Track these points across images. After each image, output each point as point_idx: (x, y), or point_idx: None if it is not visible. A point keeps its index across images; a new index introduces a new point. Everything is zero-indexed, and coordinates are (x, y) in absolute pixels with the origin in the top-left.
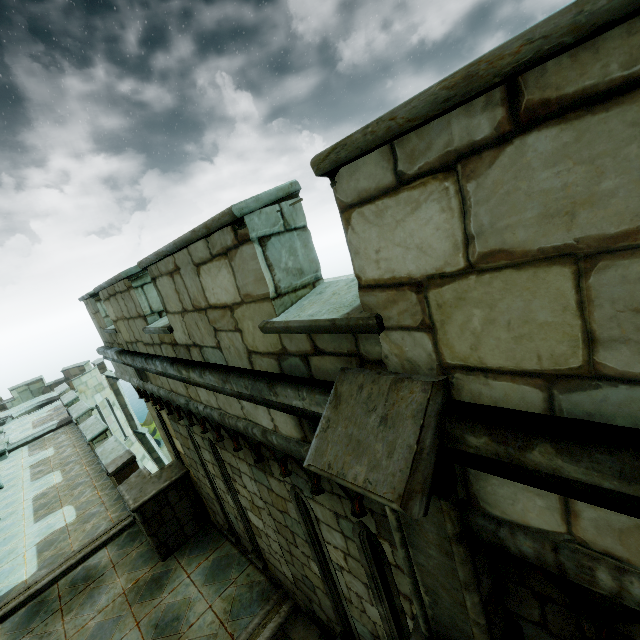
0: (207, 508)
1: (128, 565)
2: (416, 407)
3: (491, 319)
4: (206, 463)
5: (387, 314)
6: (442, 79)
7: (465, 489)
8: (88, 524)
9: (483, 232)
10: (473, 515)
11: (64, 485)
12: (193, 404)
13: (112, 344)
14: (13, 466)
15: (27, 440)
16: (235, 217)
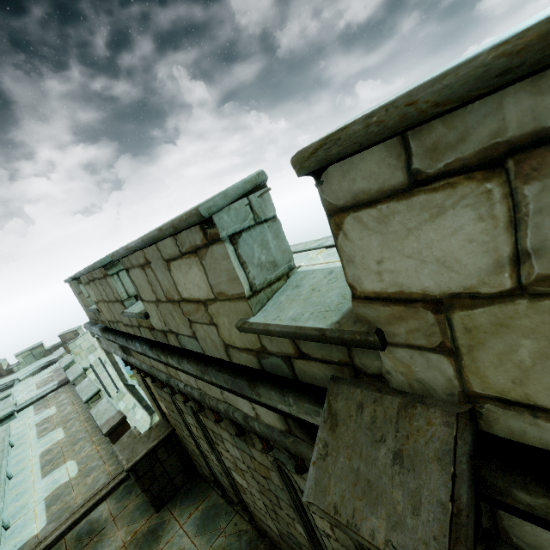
0: (193, 461)
1: (126, 518)
2: (440, 446)
3: (549, 353)
4: (190, 426)
5: (391, 330)
6: (497, 42)
7: (492, 521)
8: (89, 478)
9: (547, 248)
10: (501, 547)
11: (66, 441)
12: (174, 381)
13: (96, 321)
14: (21, 425)
15: (32, 400)
16: (203, 218)
